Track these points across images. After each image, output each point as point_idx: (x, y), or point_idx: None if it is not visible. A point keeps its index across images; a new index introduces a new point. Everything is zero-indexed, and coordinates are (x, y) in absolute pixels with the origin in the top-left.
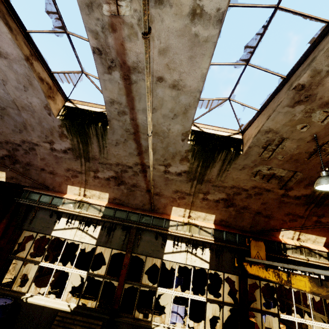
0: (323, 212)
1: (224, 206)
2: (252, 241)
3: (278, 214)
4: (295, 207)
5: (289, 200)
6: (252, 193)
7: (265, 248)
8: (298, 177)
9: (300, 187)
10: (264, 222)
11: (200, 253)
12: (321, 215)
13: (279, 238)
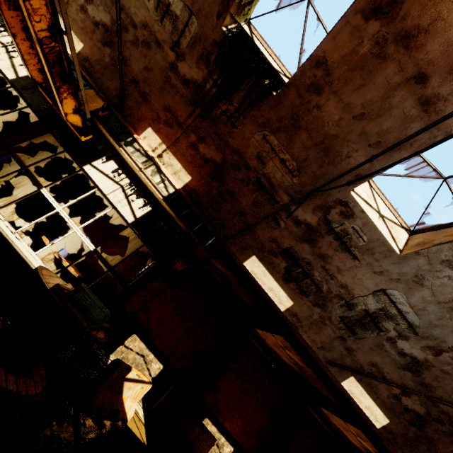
0: (206, 133)
1: (101, 40)
2: (92, 91)
3: (157, 101)
4: (180, 102)
5: (176, 82)
6: (140, 38)
7: (106, 121)
8: (193, 31)
9: (194, 60)
10: (135, 102)
11: (20, 62)
12: (202, 137)
13: (139, 136)
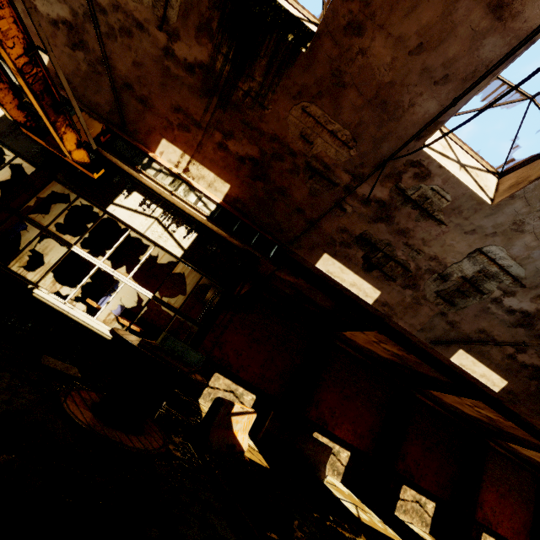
0: (232, 125)
1: (68, 44)
2: (83, 114)
3: (161, 103)
4: (189, 96)
5: (178, 72)
6: (115, 25)
7: (112, 147)
8: None
9: (191, 35)
10: (136, 112)
11: None
12: (228, 132)
13: (154, 154)
